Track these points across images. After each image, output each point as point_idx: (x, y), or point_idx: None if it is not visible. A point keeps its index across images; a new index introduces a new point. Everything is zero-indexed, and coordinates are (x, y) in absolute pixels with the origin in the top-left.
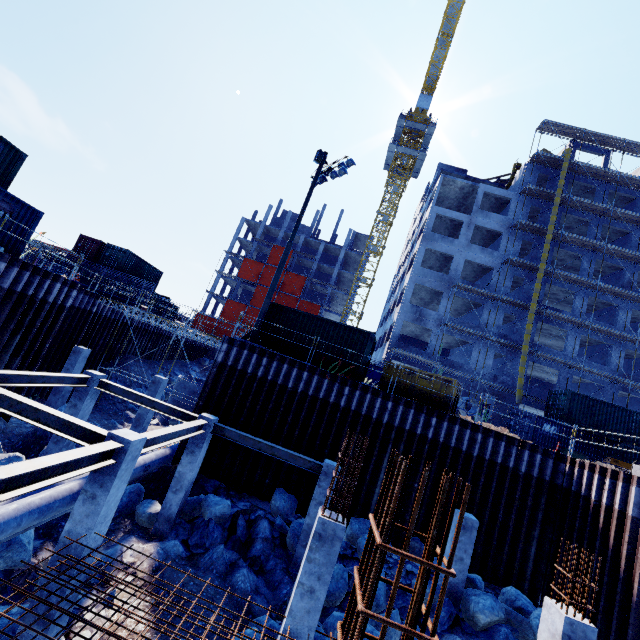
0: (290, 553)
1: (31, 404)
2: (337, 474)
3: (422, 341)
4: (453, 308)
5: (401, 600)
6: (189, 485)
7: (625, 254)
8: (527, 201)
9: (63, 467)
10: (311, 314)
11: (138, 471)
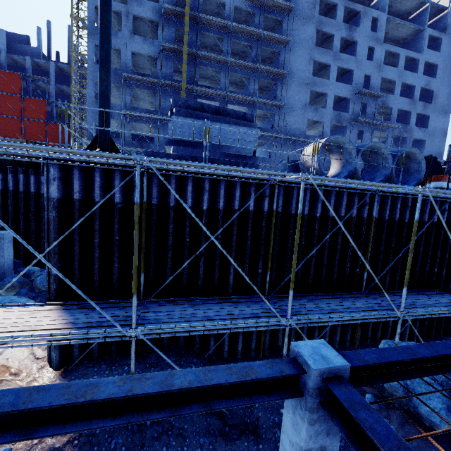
0: None
1: None
2: None
3: (138, 135)
4: (148, 102)
5: None
6: None
7: (248, 31)
8: None
9: None
10: None
11: None
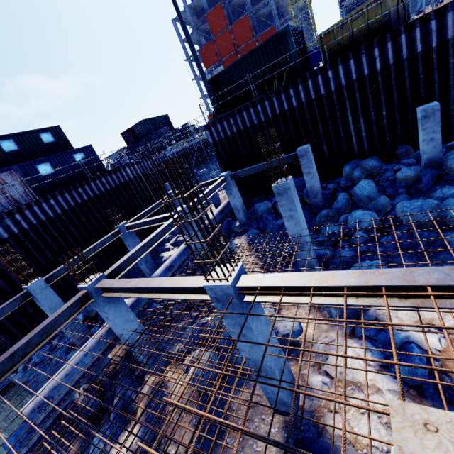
0: (311, 204)
1: (148, 220)
2: (308, 151)
3: None
4: None
5: (392, 188)
6: (242, 207)
7: None
8: None
9: (163, 232)
10: (236, 61)
11: (219, 215)
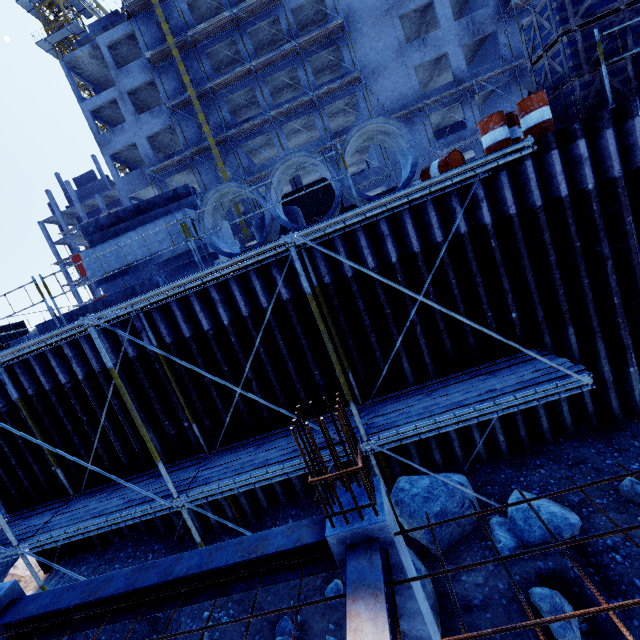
0: None
1: None
2: None
3: None
4: None
5: None
6: None
7: (260, 3)
8: (148, 19)
9: None
10: None
11: None
